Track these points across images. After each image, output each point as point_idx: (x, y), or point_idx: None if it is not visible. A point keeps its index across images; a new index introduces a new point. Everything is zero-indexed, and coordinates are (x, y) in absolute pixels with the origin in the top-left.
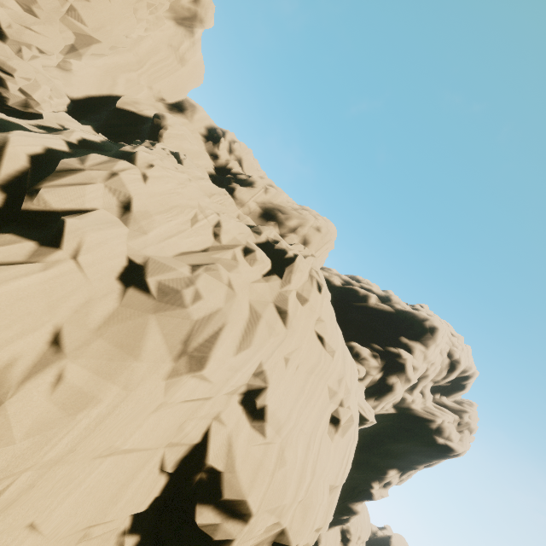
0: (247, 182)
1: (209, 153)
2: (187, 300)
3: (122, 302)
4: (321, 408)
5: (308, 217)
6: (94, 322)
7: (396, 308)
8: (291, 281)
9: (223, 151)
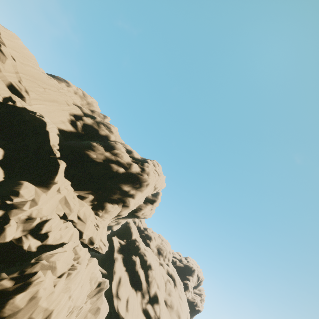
0: (149, 237)
1: (133, 222)
2: (175, 306)
3: (169, 310)
4: (186, 316)
5: (167, 248)
6: (170, 317)
7: (184, 264)
8: (179, 287)
9: (136, 219)
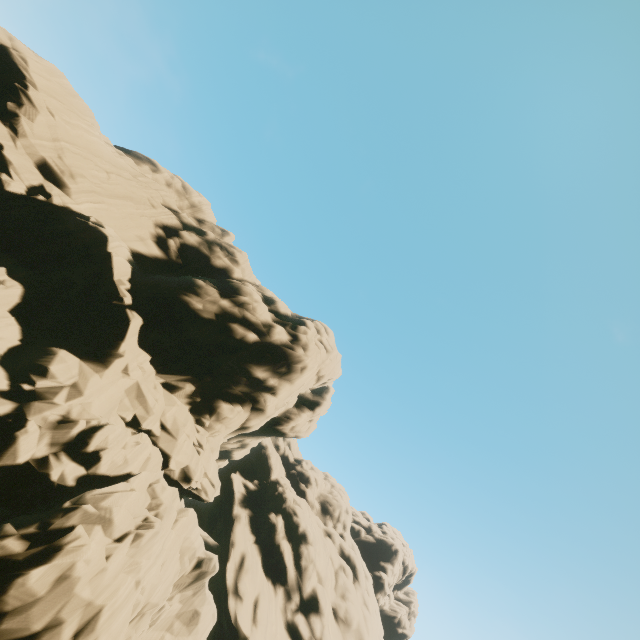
0: (306, 477)
1: (274, 446)
2: (353, 621)
3: (341, 630)
4: None
5: (341, 502)
6: None
7: (375, 537)
8: (363, 583)
9: (281, 441)
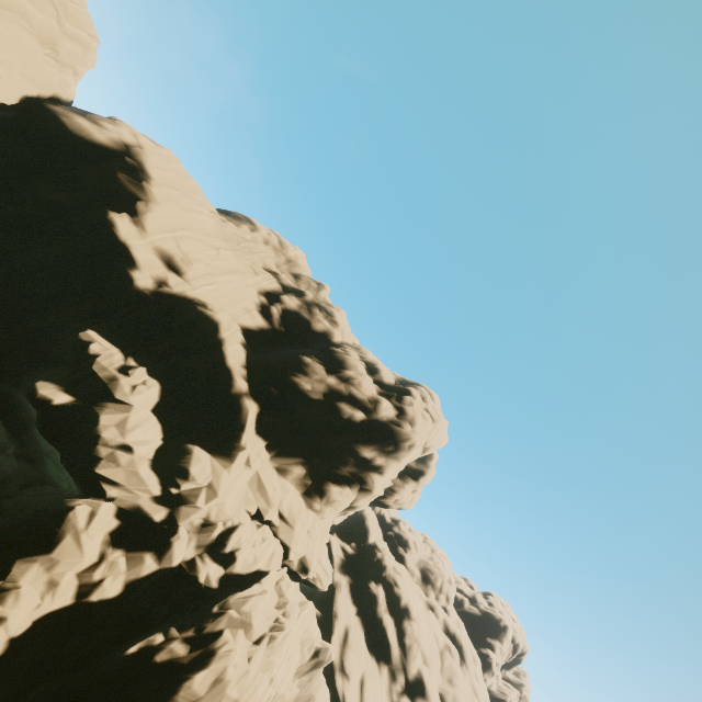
0: (404, 540)
1: None
2: None
3: None
4: None
5: (443, 570)
6: None
7: (481, 609)
8: (471, 666)
9: None
